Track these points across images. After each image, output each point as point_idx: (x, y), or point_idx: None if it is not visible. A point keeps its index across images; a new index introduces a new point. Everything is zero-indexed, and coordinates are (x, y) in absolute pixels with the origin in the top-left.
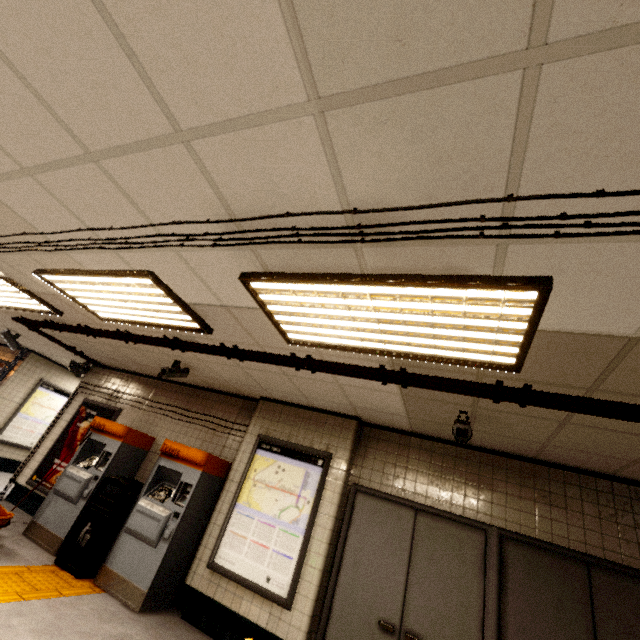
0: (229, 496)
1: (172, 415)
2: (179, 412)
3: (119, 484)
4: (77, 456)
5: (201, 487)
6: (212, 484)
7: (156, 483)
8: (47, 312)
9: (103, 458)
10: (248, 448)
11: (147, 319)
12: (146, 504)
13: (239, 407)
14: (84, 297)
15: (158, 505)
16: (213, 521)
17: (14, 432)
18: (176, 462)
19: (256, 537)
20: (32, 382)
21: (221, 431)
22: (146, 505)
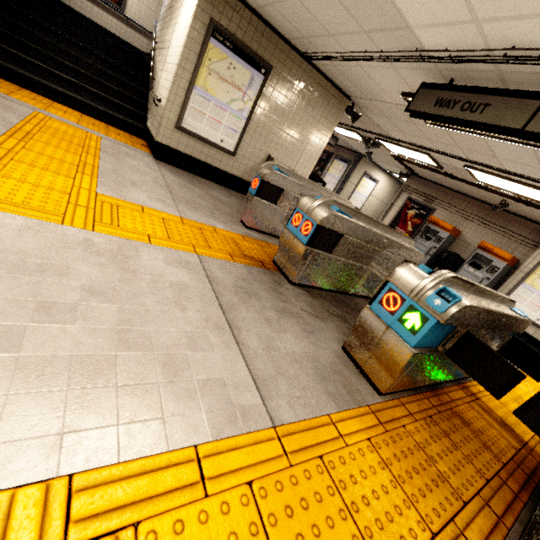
0: (517, 278)
1: (474, 221)
2: (480, 221)
3: (453, 256)
4: (420, 233)
5: (502, 270)
6: (506, 269)
7: (471, 259)
8: (432, 166)
9: (437, 239)
10: (537, 257)
11: (521, 194)
12: (469, 269)
13: (532, 229)
14: (483, 178)
15: (476, 271)
16: (504, 286)
17: (352, 200)
18: (488, 254)
19: (533, 301)
20: (361, 174)
21: (513, 240)
22: (469, 269)
